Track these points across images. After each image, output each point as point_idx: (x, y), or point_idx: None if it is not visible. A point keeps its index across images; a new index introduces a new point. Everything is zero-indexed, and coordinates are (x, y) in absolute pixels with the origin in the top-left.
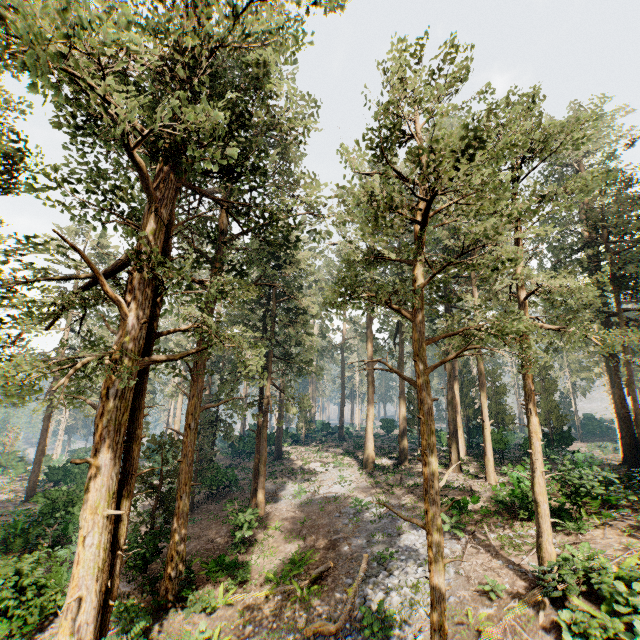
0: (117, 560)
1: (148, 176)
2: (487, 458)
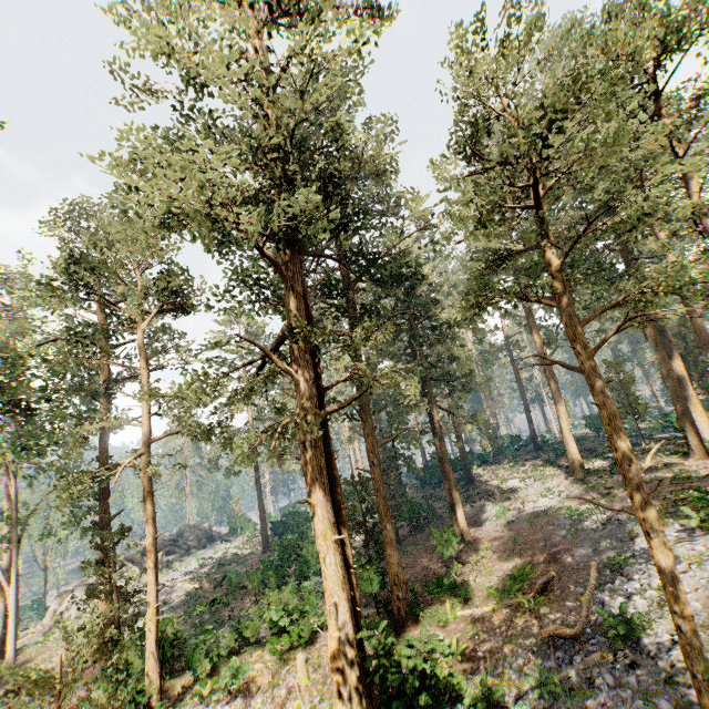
0: (352, 577)
1: (278, 263)
2: None
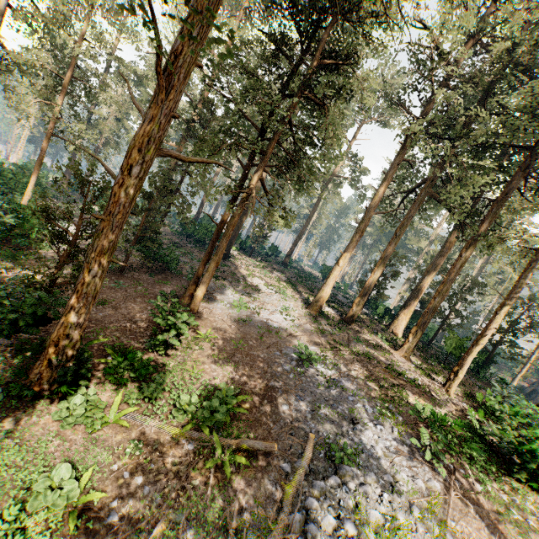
0: None
1: None
2: (461, 370)
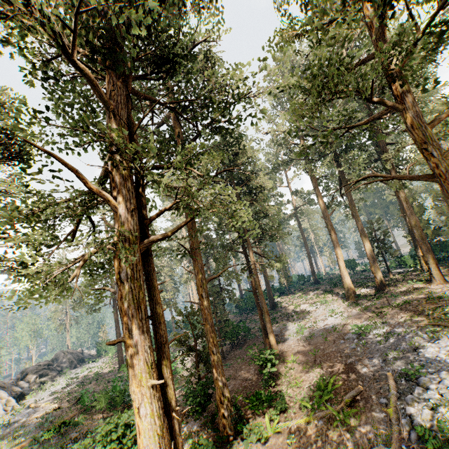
0: (174, 420)
1: (97, 84)
2: None
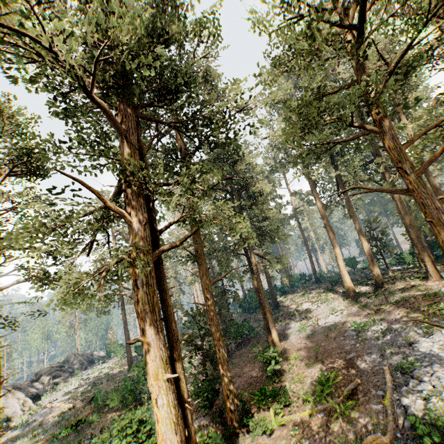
0: (187, 411)
1: (111, 113)
2: None
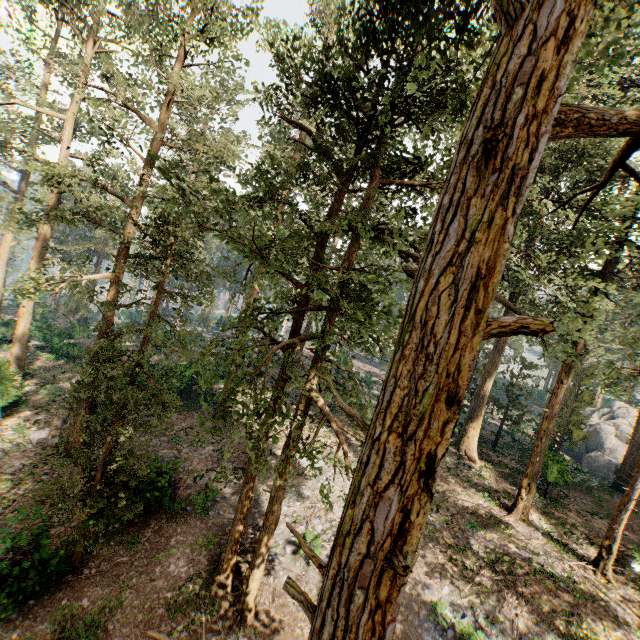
0: None
1: None
2: (614, 545)
